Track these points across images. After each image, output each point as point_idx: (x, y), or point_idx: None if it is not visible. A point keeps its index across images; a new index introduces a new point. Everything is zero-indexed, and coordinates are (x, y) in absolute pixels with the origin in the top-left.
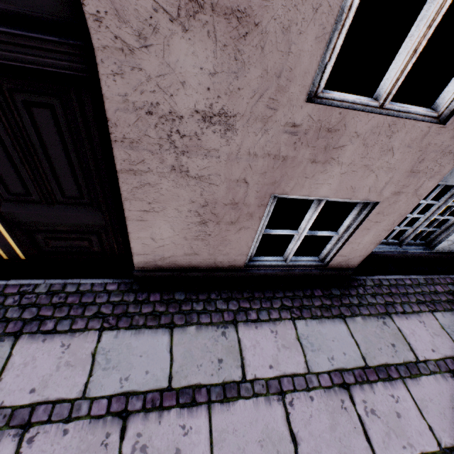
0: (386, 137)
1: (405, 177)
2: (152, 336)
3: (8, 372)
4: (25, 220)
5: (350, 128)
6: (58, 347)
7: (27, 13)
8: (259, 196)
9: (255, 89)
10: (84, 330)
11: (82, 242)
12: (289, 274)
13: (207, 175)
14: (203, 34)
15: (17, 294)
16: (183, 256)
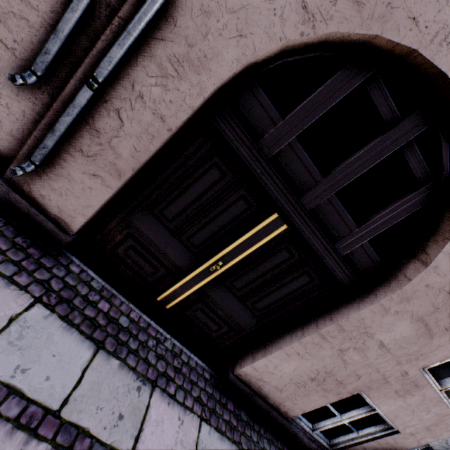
0: (433, 404)
1: (422, 428)
2: (229, 449)
3: (147, 424)
4: (212, 295)
5: (423, 390)
6: (176, 418)
7: (354, 261)
8: (355, 388)
9: (409, 351)
10: (191, 411)
11: (215, 325)
12: (309, 443)
13: (349, 362)
14: (414, 326)
15: (155, 338)
16: (272, 386)
